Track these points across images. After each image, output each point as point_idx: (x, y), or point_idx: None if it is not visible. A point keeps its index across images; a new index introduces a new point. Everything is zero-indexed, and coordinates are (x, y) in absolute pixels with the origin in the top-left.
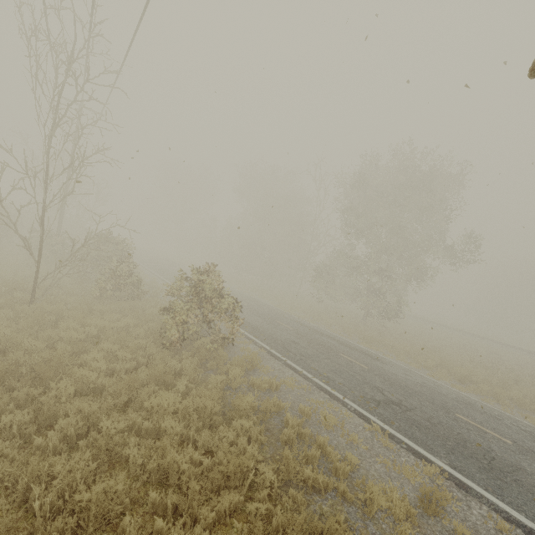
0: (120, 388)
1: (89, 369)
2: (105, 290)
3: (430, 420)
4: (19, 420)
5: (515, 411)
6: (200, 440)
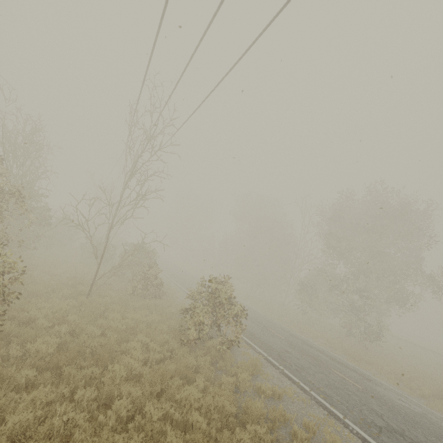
0: (156, 377)
1: (129, 356)
2: (136, 289)
3: None
4: (88, 395)
5: None
6: (220, 440)
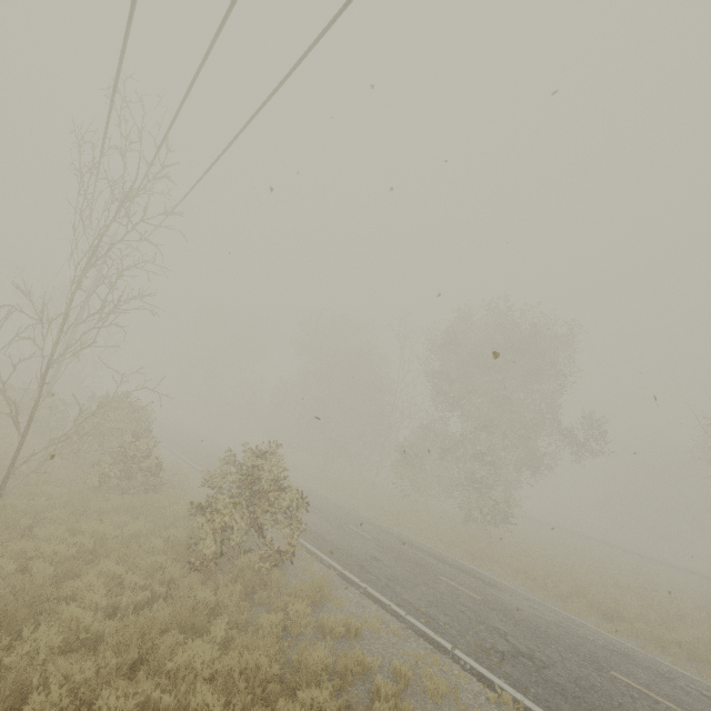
0: (129, 637)
1: (78, 605)
2: (108, 478)
3: (578, 683)
4: None
5: (688, 665)
6: None
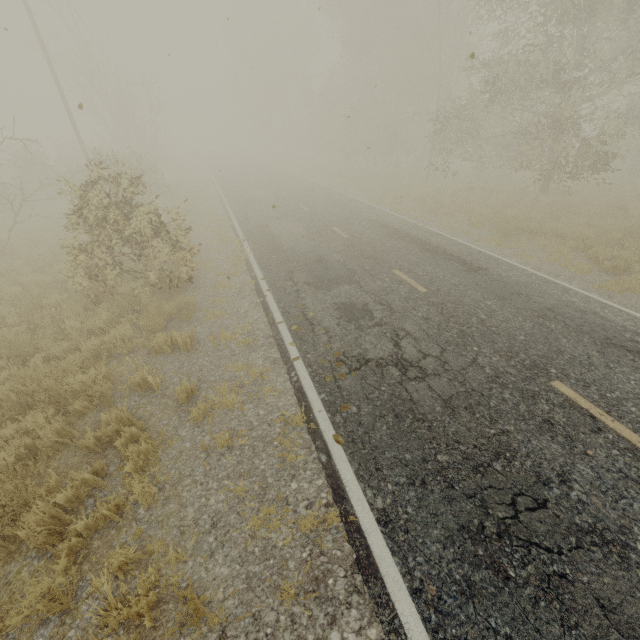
0: None
1: None
2: None
3: (450, 401)
4: None
5: None
6: None
